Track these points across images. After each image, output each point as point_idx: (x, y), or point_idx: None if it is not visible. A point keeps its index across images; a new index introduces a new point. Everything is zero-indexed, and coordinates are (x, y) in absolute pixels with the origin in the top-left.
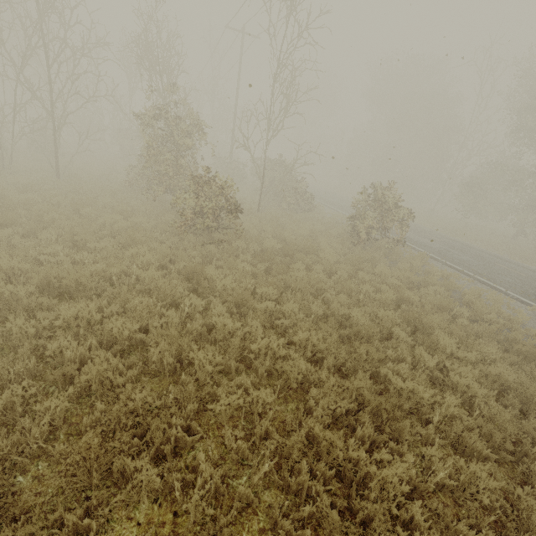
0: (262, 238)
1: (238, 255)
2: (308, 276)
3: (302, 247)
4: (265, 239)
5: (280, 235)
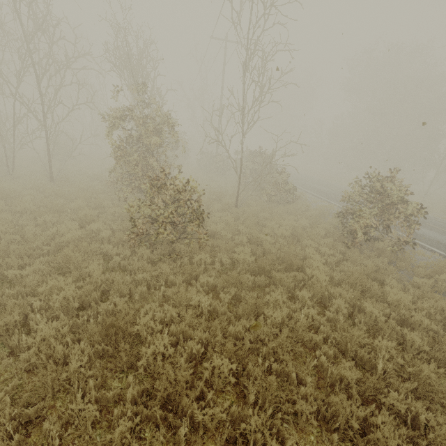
0: (235, 242)
1: (199, 272)
2: (290, 312)
3: (283, 255)
4: (239, 243)
5: (257, 238)
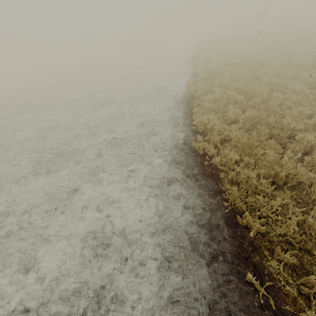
0: None
1: None
2: None
3: None
4: None
5: None
